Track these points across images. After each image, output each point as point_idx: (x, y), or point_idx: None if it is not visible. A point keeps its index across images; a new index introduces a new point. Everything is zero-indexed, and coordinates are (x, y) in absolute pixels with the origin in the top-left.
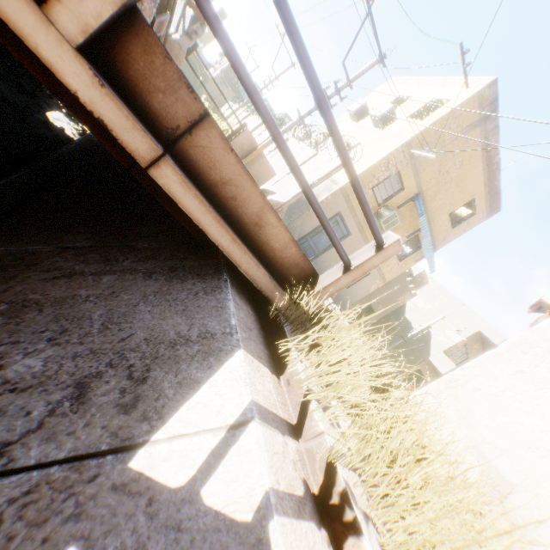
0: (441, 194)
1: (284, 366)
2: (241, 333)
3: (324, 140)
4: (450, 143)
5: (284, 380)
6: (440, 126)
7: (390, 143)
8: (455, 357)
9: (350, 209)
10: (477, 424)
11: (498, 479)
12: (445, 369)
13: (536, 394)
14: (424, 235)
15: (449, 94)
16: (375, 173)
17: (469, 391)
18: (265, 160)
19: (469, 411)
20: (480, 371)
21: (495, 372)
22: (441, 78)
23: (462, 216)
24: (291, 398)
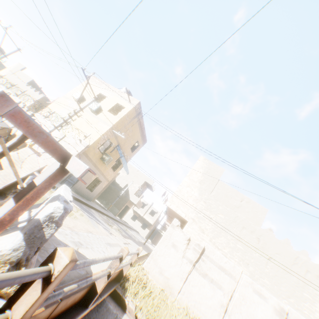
0: (127, 142)
1: (125, 307)
2: (117, 312)
3: (66, 124)
4: (128, 124)
5: (127, 311)
6: (123, 119)
7: (103, 126)
8: (139, 193)
9: (88, 159)
10: (160, 265)
11: (166, 278)
12: (136, 201)
13: (170, 251)
14: (124, 163)
15: (124, 103)
16: (99, 142)
17: (157, 256)
18: (33, 150)
19: (158, 262)
20: (158, 249)
21: (161, 248)
22: (118, 90)
23: (134, 144)
24: (132, 315)
